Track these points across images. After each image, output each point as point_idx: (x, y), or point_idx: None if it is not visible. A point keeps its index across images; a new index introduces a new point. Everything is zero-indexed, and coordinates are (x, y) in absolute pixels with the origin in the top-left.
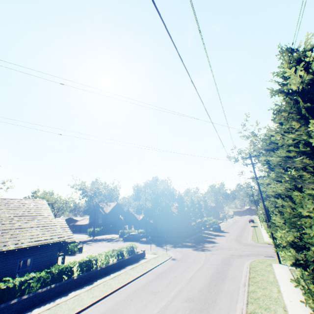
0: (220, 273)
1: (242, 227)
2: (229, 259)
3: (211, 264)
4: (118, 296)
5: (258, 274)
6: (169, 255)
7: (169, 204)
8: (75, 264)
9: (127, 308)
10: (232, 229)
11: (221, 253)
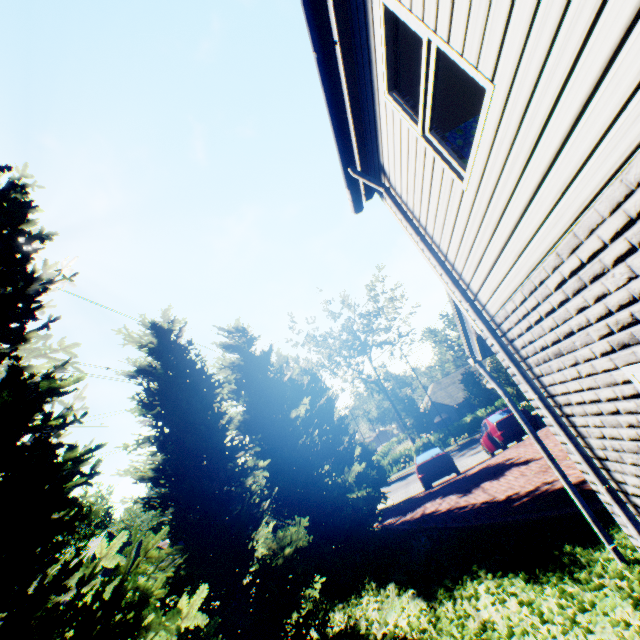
0: None
1: None
2: None
3: None
4: None
5: None
6: None
7: None
8: None
9: None
10: None
11: None
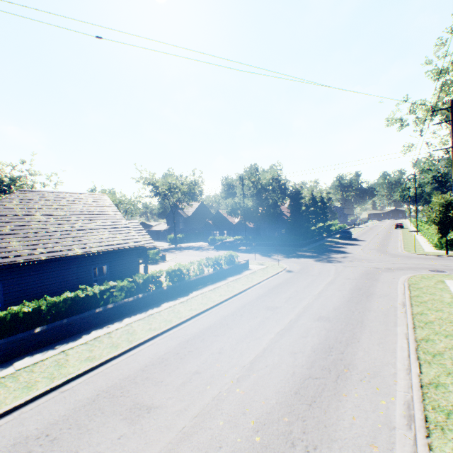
0: (361, 289)
1: (385, 235)
2: (373, 273)
3: (346, 279)
4: (223, 310)
5: (424, 292)
6: (281, 267)
7: (277, 203)
8: (162, 273)
9: (239, 324)
10: (370, 237)
11: (359, 266)
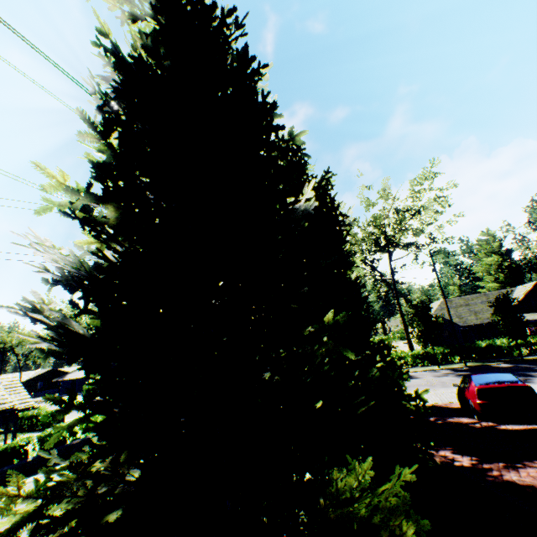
0: None
1: None
2: None
3: None
4: None
5: None
6: None
7: None
8: (31, 440)
9: None
10: None
11: None
